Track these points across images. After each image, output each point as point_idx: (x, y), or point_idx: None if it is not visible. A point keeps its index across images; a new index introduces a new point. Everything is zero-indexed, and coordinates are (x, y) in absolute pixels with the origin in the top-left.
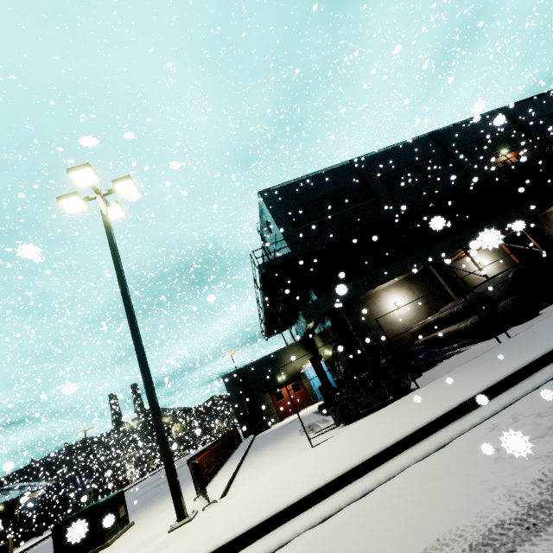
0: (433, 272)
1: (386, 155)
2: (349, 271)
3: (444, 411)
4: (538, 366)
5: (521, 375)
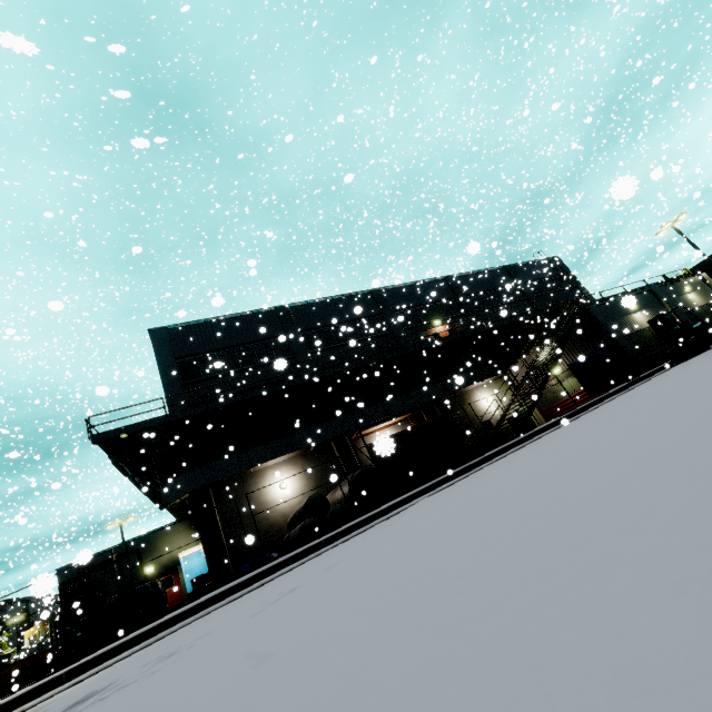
0: (334, 449)
1: (319, 307)
2: (237, 441)
3: (29, 688)
4: (162, 629)
5: (139, 639)
